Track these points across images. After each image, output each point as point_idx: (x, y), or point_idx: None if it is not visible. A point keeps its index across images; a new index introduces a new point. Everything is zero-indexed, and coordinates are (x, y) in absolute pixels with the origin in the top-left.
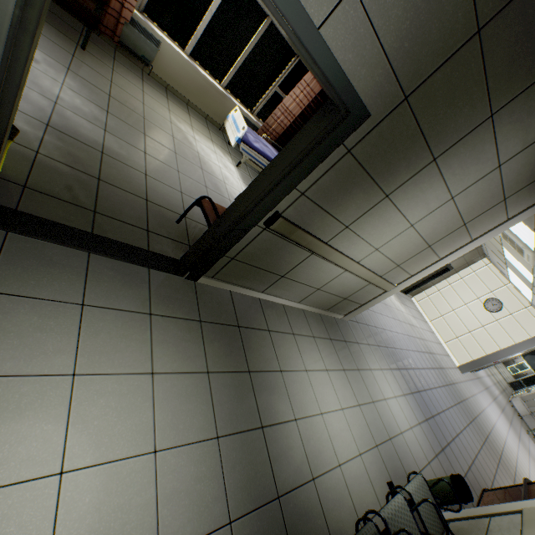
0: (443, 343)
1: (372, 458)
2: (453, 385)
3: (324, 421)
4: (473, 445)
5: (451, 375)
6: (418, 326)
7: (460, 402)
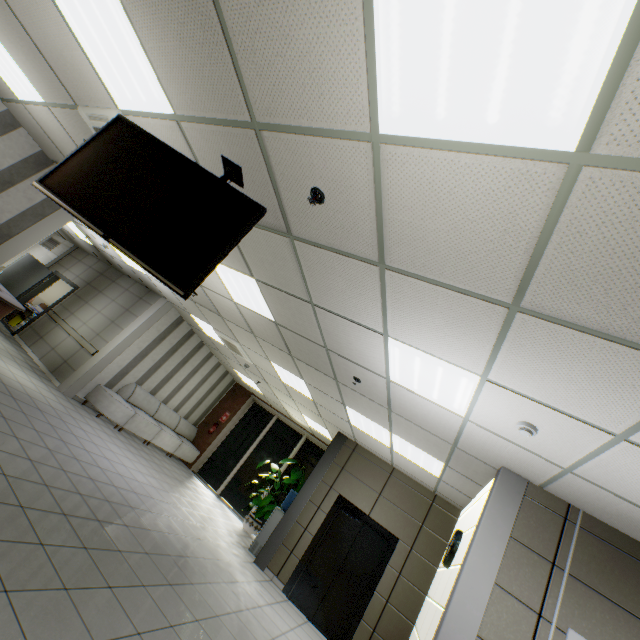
0: None
1: None
2: (156, 568)
3: None
4: None
5: (206, 615)
6: (248, 590)
7: (109, 534)
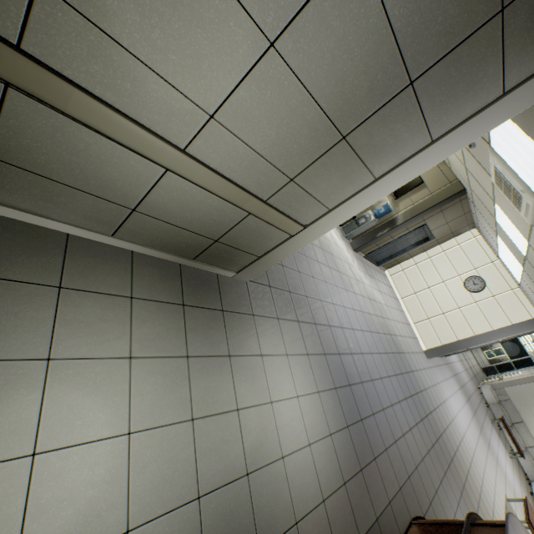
0: (412, 323)
1: (167, 530)
2: (410, 374)
3: (32, 473)
4: (416, 452)
5: (412, 361)
6: (382, 302)
7: (414, 394)
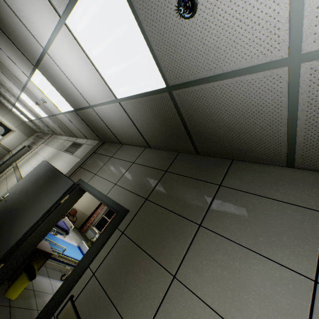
0: None
1: None
2: None
3: None
4: None
5: None
6: None
7: None
